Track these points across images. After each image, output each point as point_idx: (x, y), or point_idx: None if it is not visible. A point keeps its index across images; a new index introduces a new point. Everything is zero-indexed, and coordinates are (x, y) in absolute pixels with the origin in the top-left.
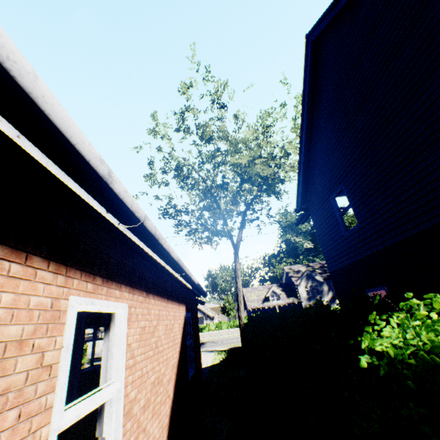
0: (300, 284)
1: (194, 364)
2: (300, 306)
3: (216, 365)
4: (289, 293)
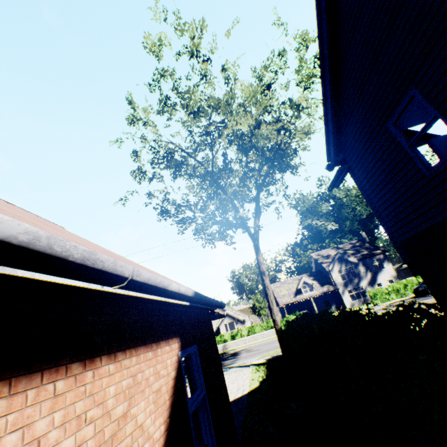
0: (332, 269)
1: (216, 433)
2: (337, 294)
3: (255, 392)
4: (322, 282)
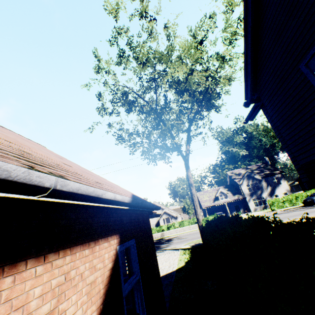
0: (242, 183)
1: (147, 307)
2: (244, 201)
3: (181, 270)
4: (234, 192)
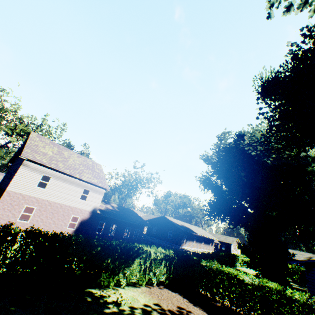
0: None
1: None
2: None
3: None
4: None
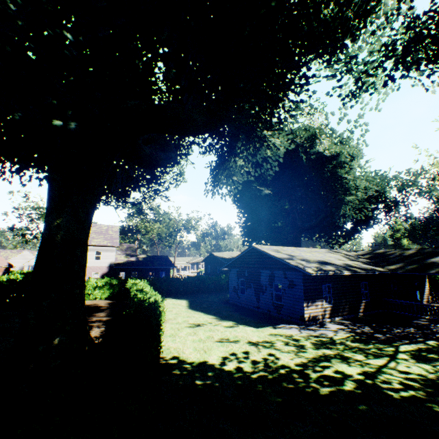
0: None
1: None
2: None
3: None
4: None
